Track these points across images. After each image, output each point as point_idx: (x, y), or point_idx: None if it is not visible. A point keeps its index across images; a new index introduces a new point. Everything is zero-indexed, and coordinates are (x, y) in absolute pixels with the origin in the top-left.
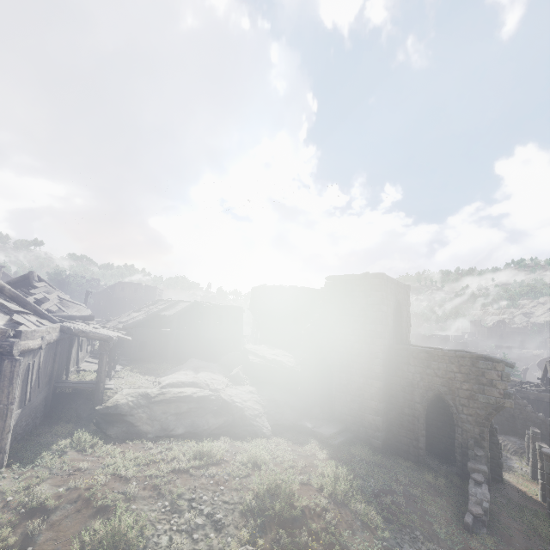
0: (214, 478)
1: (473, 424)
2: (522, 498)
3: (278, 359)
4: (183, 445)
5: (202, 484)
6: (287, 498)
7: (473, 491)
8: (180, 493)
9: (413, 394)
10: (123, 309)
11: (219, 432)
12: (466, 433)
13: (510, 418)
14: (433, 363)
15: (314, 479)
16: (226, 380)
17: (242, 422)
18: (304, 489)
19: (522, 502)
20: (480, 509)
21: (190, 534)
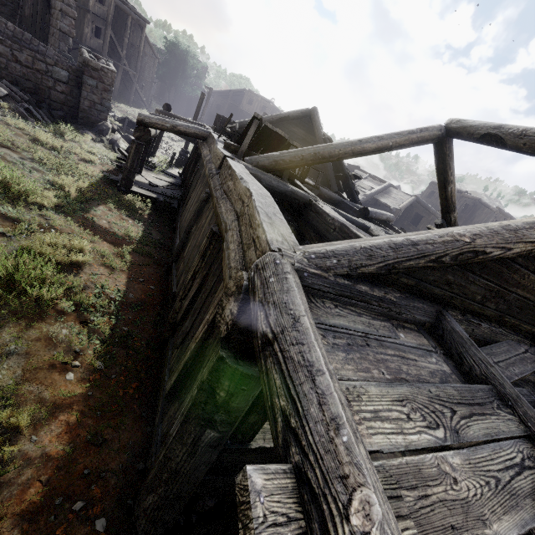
0: None
1: None
2: None
3: None
4: None
5: None
6: None
7: None
8: None
9: None
10: None
11: None
12: None
13: None
14: None
15: None
16: None
17: None
18: None
19: None
20: None
21: None
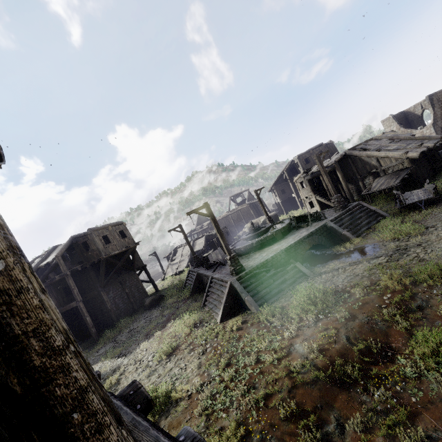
0: None
1: None
2: None
3: None
4: None
5: None
6: None
7: None
8: None
9: None
10: (110, 280)
11: None
12: None
13: None
14: None
15: None
16: None
17: None
18: None
19: None
20: None
21: None
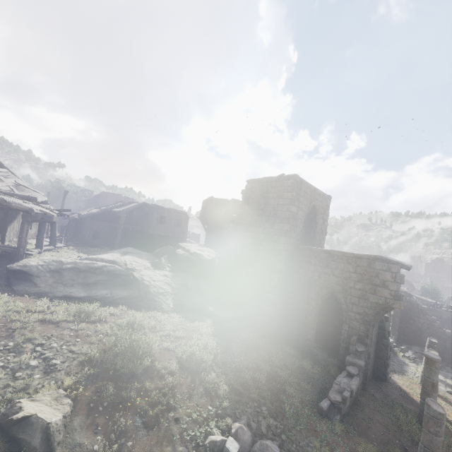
0: (78, 331)
1: (360, 322)
2: (402, 397)
3: (198, 252)
4: (75, 305)
5: (61, 334)
6: (134, 356)
7: (338, 380)
8: (32, 338)
9: (310, 290)
10: None
11: (122, 302)
12: (351, 330)
13: (416, 331)
14: (332, 263)
15: (180, 348)
16: (149, 265)
17: (145, 297)
18: (164, 353)
19: (400, 400)
20: (340, 397)
21: (14, 372)
